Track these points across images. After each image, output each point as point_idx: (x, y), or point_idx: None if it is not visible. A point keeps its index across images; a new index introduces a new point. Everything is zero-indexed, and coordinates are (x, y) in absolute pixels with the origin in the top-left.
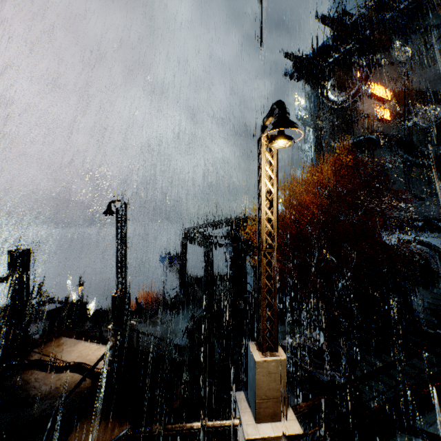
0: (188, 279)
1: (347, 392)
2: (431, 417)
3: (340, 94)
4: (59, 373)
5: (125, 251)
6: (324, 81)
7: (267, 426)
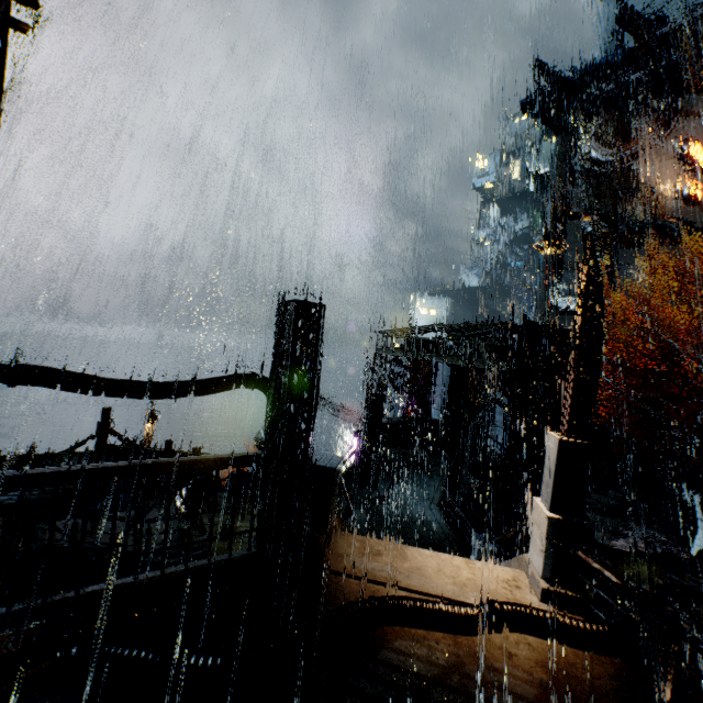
0: (381, 423)
1: None
2: None
3: (609, 150)
4: (482, 635)
5: (603, 337)
6: (580, 126)
7: None
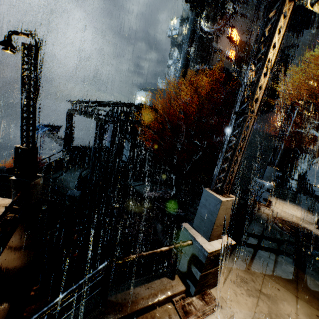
0: (72, 146)
1: (186, 219)
2: (251, 227)
3: (209, 26)
4: None
5: (34, 100)
6: (201, 9)
7: (216, 242)
